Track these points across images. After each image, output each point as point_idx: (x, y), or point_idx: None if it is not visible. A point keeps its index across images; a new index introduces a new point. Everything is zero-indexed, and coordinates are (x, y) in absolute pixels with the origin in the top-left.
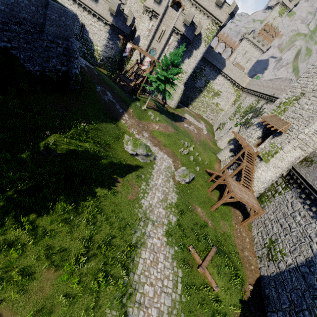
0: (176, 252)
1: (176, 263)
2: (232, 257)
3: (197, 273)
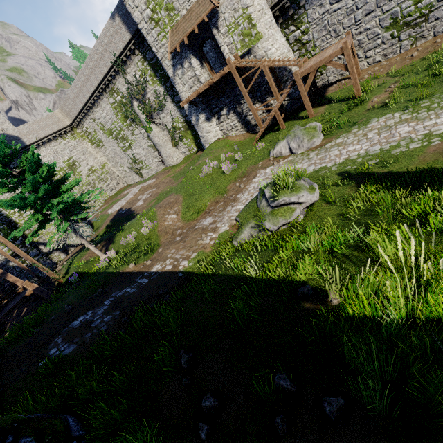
0: None
1: None
2: (442, 54)
3: None
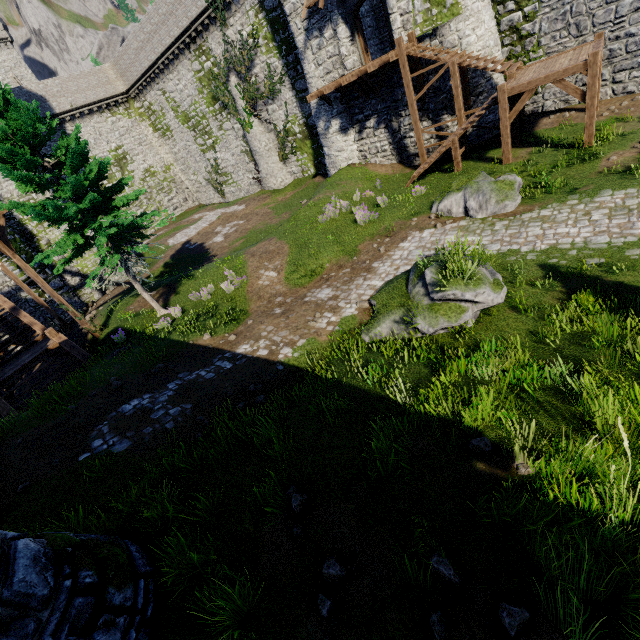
0: None
1: None
2: None
3: None
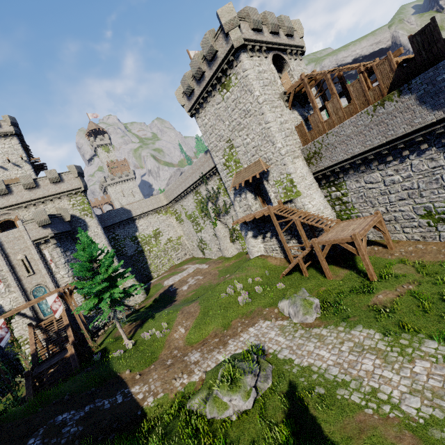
0: None
1: None
2: None
3: None
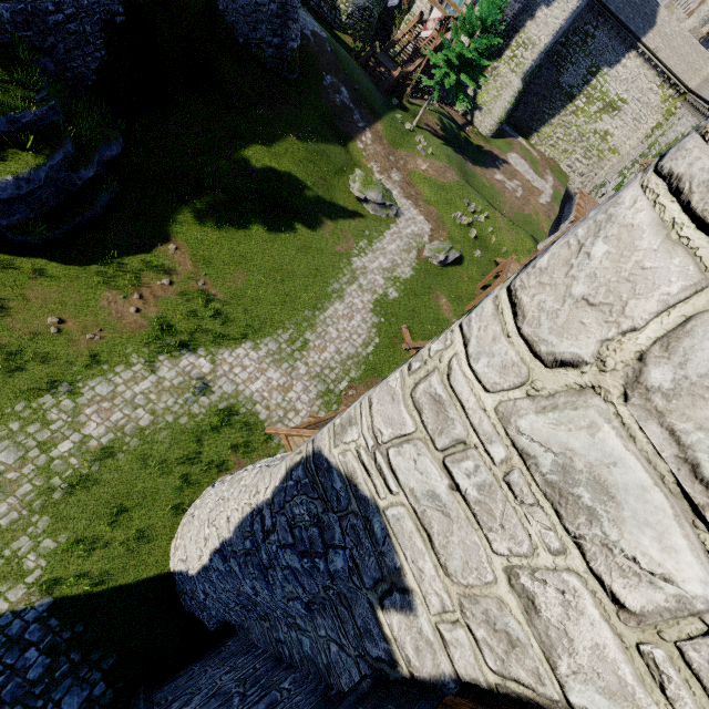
0: (381, 323)
1: (375, 331)
2: None
3: (400, 351)
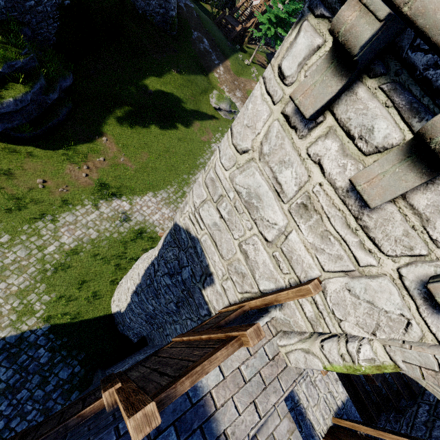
0: None
1: None
2: None
3: None
